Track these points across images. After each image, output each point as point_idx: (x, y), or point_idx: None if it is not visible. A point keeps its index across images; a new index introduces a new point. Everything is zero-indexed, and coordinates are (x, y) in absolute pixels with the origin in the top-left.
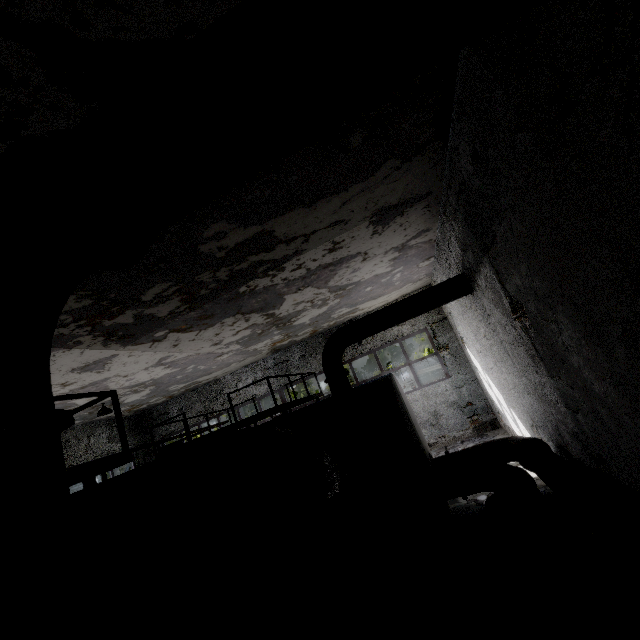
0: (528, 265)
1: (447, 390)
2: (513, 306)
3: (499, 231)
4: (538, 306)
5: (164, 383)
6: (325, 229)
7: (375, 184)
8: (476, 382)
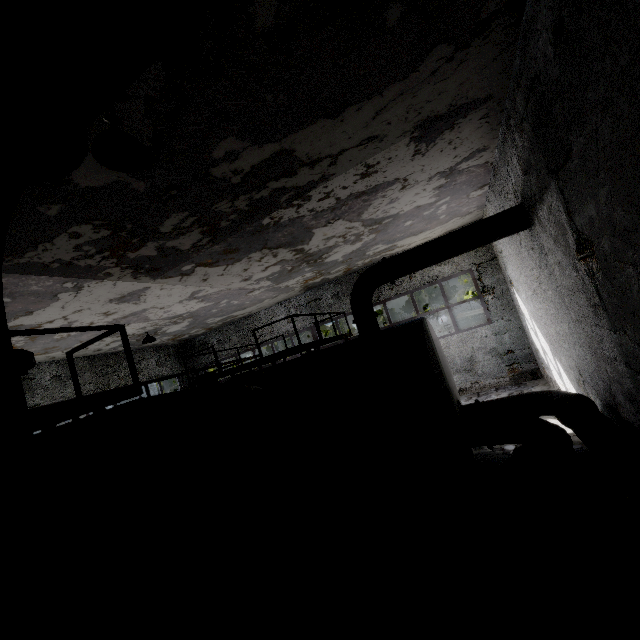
0: (611, 188)
1: (487, 336)
2: (580, 244)
3: (577, 143)
4: (614, 244)
5: (201, 316)
6: (355, 148)
7: (418, 84)
8: (521, 329)
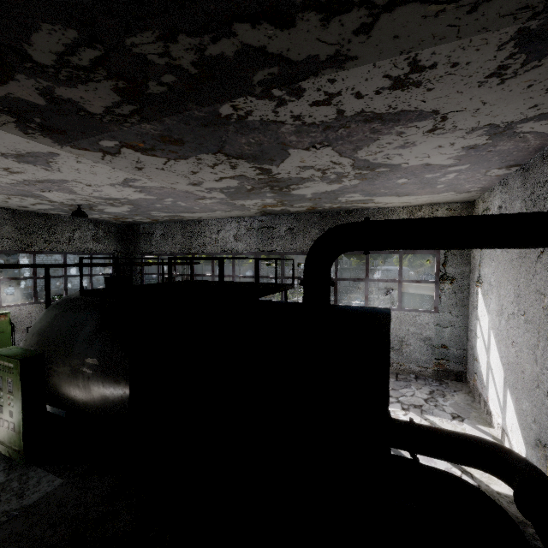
0: None
1: (427, 324)
2: None
3: None
4: None
5: (143, 206)
6: (422, 5)
7: None
8: (465, 329)
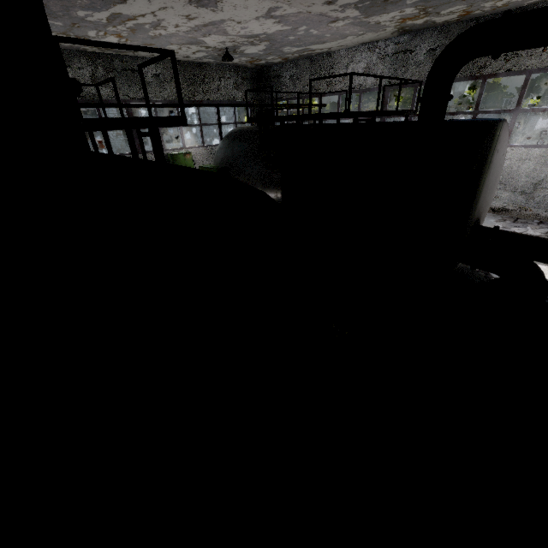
0: None
1: None
2: None
3: None
4: None
5: (277, 41)
6: None
7: None
8: None
